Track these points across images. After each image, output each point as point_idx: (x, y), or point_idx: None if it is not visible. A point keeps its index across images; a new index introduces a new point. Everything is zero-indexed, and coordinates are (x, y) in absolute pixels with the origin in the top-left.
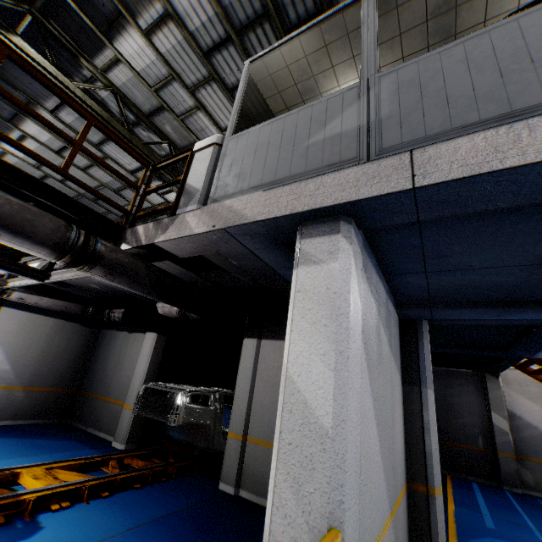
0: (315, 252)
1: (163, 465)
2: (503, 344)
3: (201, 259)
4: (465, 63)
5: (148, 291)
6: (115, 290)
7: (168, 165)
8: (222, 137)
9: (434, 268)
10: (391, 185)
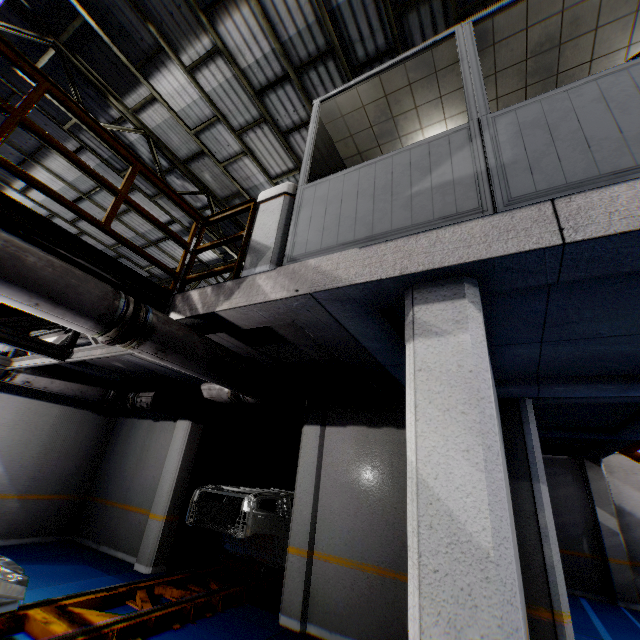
0: (435, 321)
1: (207, 594)
2: (612, 424)
3: (265, 330)
4: (602, 102)
5: (203, 371)
6: (144, 368)
7: (224, 218)
8: (293, 186)
9: (553, 337)
10: (533, 240)
